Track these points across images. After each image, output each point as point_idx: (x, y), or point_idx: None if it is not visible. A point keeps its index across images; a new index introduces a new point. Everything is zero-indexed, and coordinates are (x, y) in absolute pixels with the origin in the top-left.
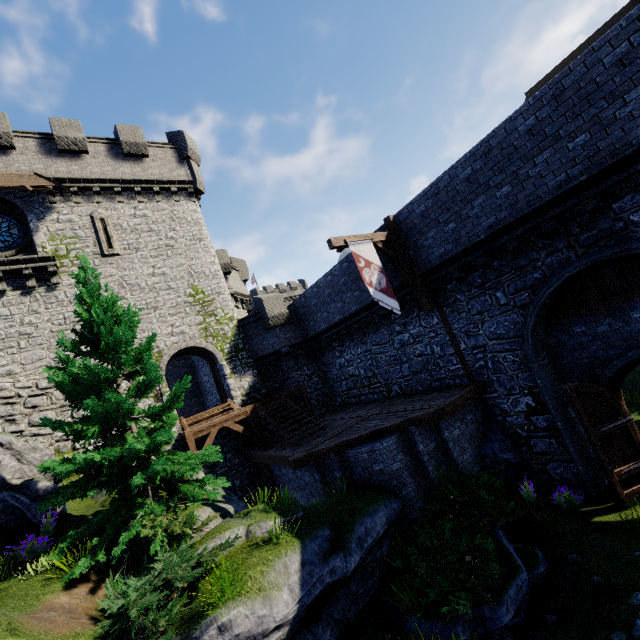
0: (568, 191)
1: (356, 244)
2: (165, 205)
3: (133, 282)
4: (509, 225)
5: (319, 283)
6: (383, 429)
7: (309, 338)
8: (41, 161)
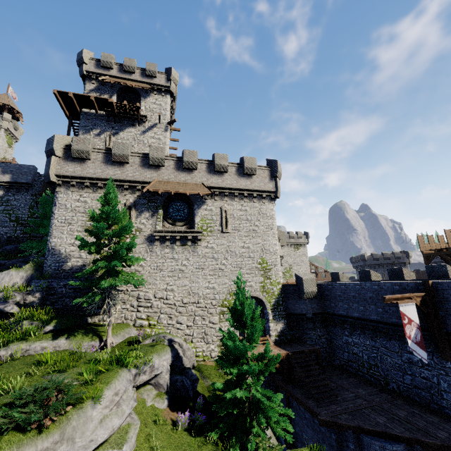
0: None
1: (404, 305)
2: (257, 204)
3: (232, 250)
4: None
5: (348, 285)
6: (393, 435)
7: (327, 312)
8: (206, 176)
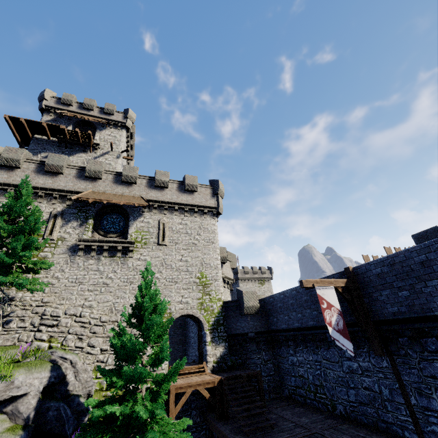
0: None
1: (321, 288)
2: (198, 219)
3: (168, 263)
4: None
5: (286, 293)
6: None
7: (271, 330)
8: (145, 190)
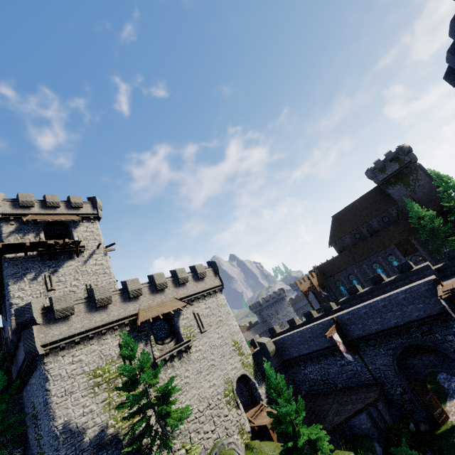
0: (398, 325)
1: (334, 335)
2: (214, 299)
3: (213, 344)
4: (382, 330)
5: (293, 335)
6: (359, 409)
7: (285, 360)
8: (175, 291)
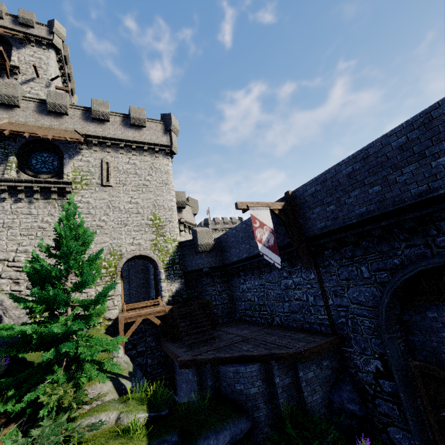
0: (428, 199)
1: (256, 209)
2: (149, 158)
3: (116, 205)
4: (376, 216)
5: (237, 227)
6: (250, 356)
7: (225, 264)
8: (81, 123)
